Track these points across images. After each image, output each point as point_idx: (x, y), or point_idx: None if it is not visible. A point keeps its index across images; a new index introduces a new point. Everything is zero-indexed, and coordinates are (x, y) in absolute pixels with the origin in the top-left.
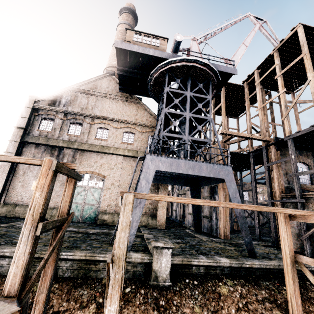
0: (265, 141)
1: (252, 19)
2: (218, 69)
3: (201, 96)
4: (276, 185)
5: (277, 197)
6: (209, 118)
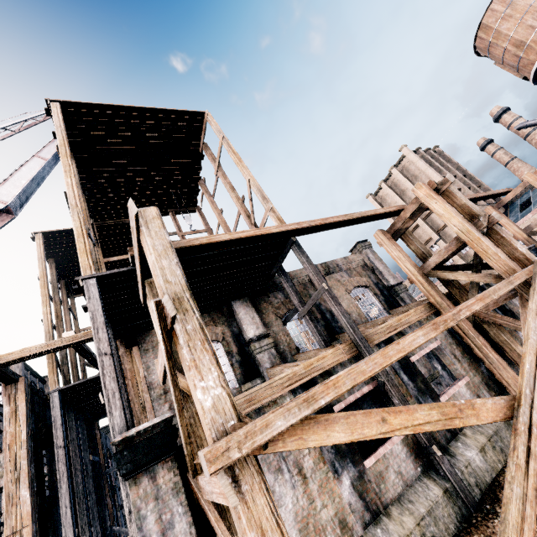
0: None
1: None
2: None
3: None
4: None
5: None
6: None
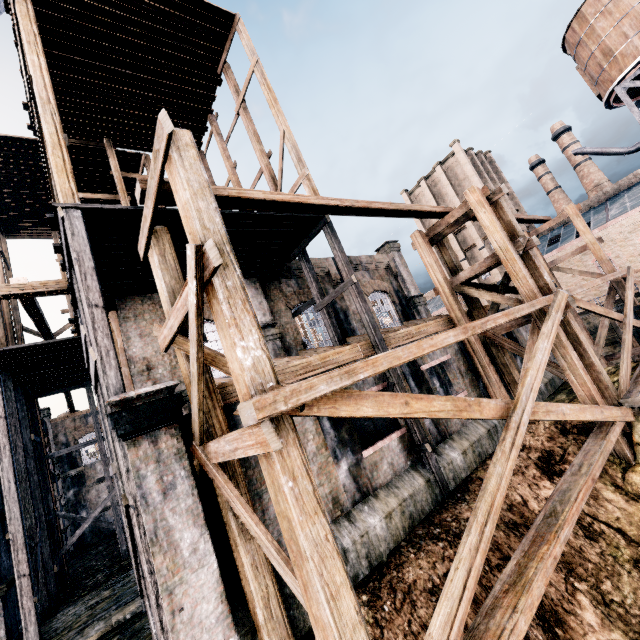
0: (65, 291)
1: None
2: None
3: None
4: None
5: None
6: None
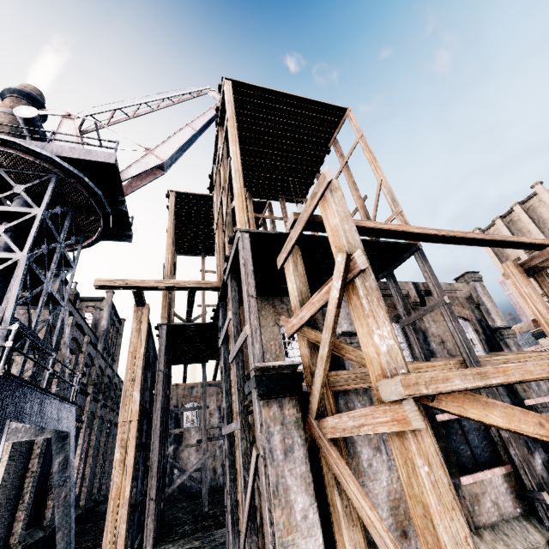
0: (216, 288)
1: (214, 96)
2: (64, 155)
3: (12, 210)
4: (233, 387)
5: (235, 419)
6: (18, 255)
